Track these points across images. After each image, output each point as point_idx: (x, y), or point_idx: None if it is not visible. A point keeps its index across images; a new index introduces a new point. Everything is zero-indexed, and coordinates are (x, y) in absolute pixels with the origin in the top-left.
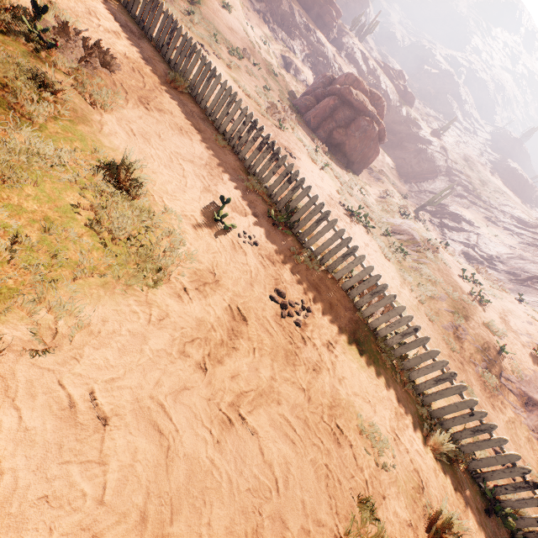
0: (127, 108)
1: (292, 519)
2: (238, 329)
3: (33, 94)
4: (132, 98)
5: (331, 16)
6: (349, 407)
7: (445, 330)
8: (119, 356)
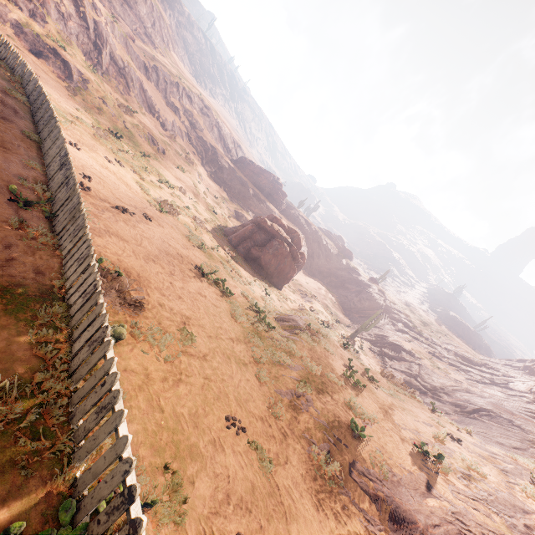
0: None
1: None
2: None
3: None
4: None
5: (278, 195)
6: None
7: (278, 395)
8: None
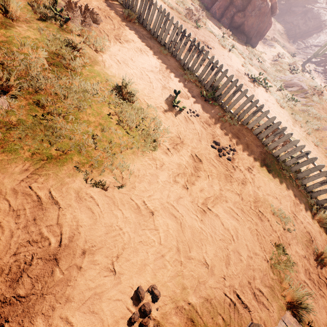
0: (111, 47)
1: (242, 252)
2: (198, 166)
3: (71, 55)
4: (111, 39)
5: None
6: (265, 201)
7: None
8: (149, 185)
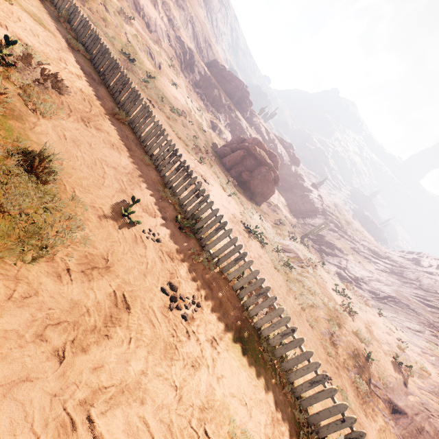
0: (67, 121)
1: None
2: (117, 317)
3: None
4: (74, 115)
5: (246, 104)
6: (223, 409)
7: (323, 336)
8: None
